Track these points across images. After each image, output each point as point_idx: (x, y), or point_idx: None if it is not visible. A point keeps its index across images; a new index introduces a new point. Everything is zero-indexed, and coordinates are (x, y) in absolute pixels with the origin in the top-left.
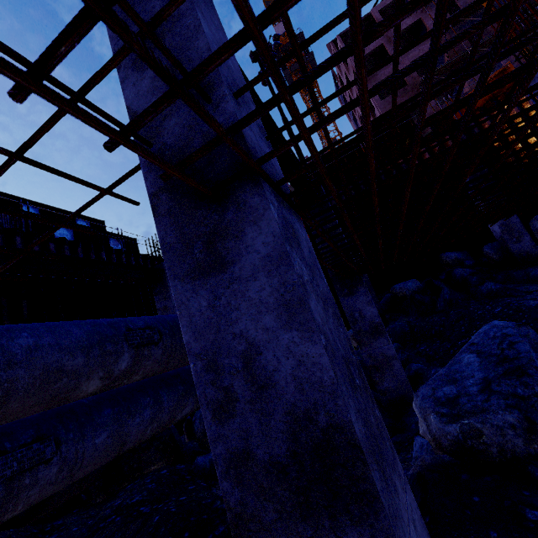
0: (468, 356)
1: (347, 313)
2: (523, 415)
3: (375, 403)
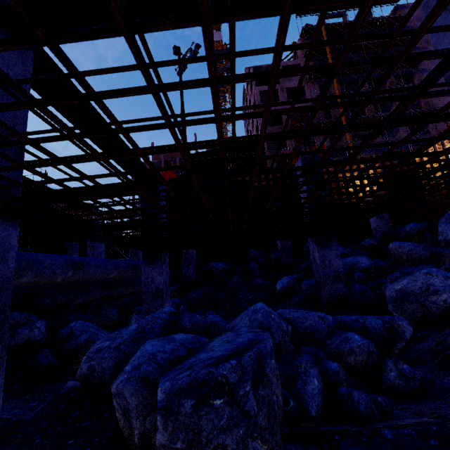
0: (134, 325)
1: (144, 276)
2: (117, 363)
3: (5, 344)
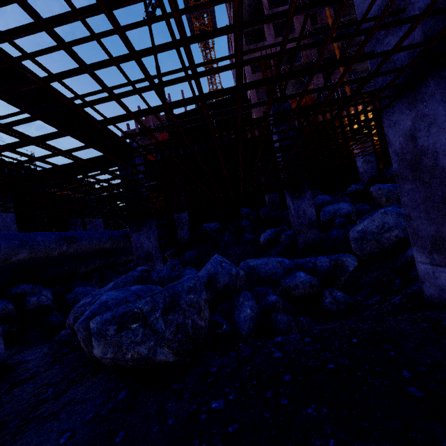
0: (112, 284)
1: (133, 243)
2: None
3: None
